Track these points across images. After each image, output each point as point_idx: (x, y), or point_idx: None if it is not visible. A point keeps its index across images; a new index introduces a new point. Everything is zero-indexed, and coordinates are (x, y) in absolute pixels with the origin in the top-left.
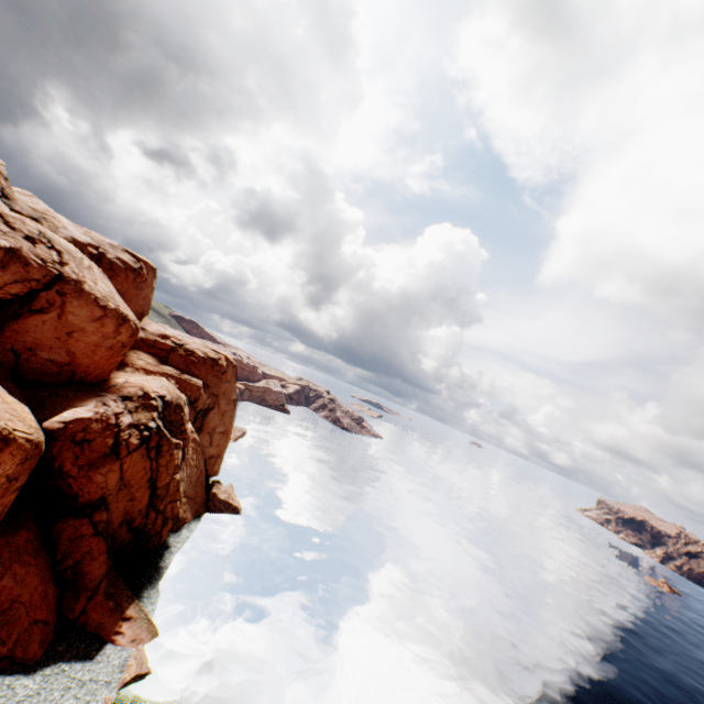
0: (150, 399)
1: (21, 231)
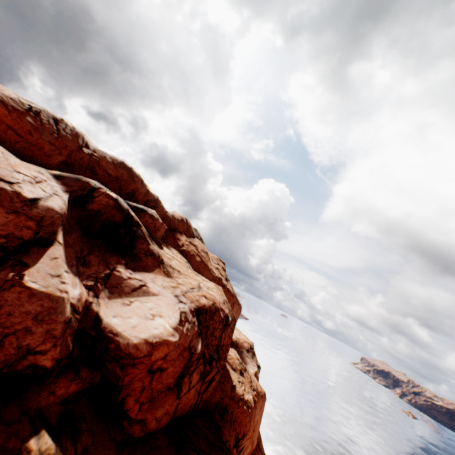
0: (253, 349)
1: (223, 276)
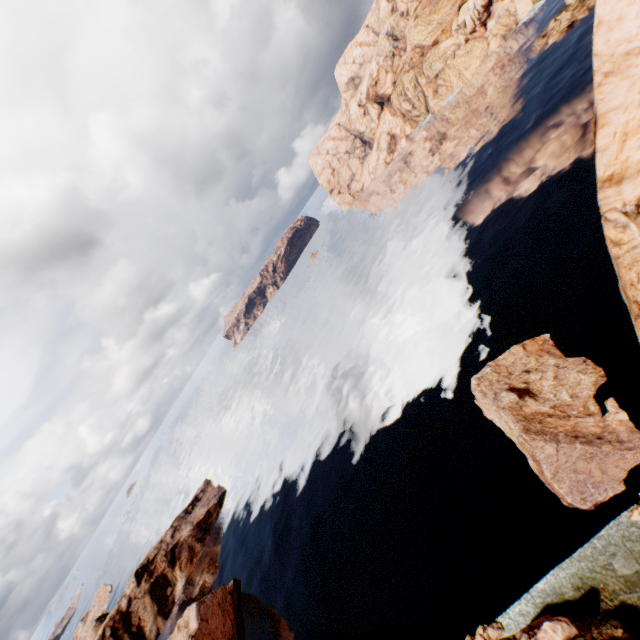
0: None
1: None
